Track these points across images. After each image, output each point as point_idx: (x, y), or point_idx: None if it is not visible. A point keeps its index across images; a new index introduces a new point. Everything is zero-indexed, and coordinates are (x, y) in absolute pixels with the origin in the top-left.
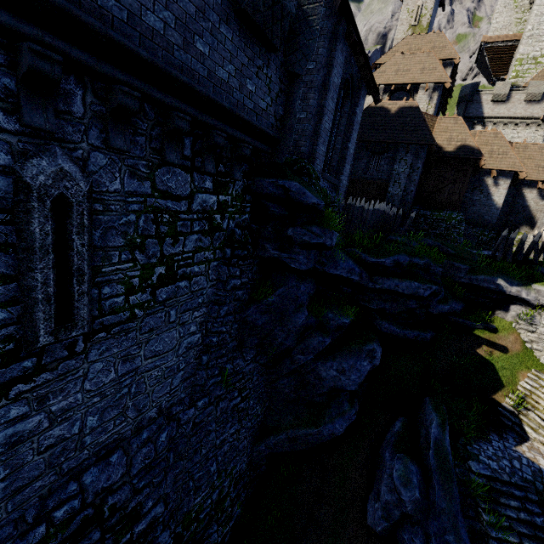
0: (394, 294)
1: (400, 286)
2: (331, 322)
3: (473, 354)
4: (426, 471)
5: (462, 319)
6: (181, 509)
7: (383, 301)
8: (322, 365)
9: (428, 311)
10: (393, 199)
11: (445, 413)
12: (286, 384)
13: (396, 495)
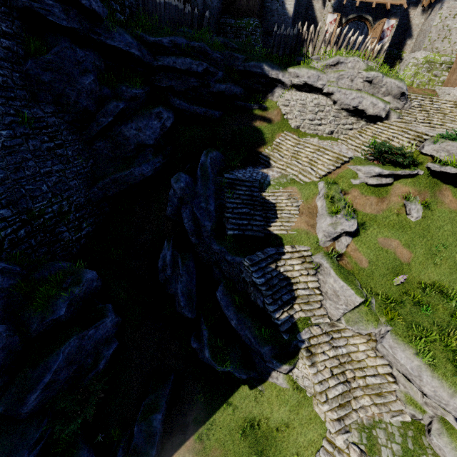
0: (176, 72)
1: (177, 62)
2: (125, 94)
3: (249, 126)
4: (196, 180)
5: (244, 102)
6: (20, 205)
7: (170, 79)
8: (125, 128)
9: (211, 91)
10: (197, 3)
11: (213, 151)
12: (103, 146)
13: (172, 189)
